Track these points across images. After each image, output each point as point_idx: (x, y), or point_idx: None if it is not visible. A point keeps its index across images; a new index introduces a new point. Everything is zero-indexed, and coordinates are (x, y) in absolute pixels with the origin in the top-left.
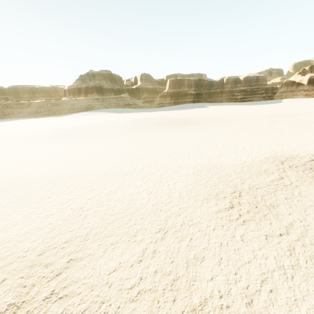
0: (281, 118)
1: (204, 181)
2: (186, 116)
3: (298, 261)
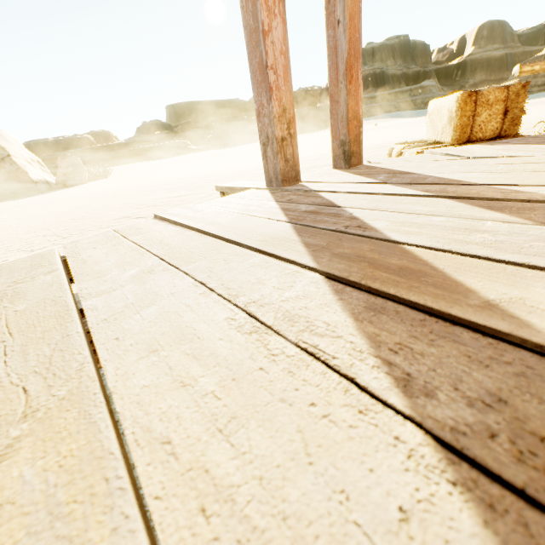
0: None
1: None
2: None
3: None
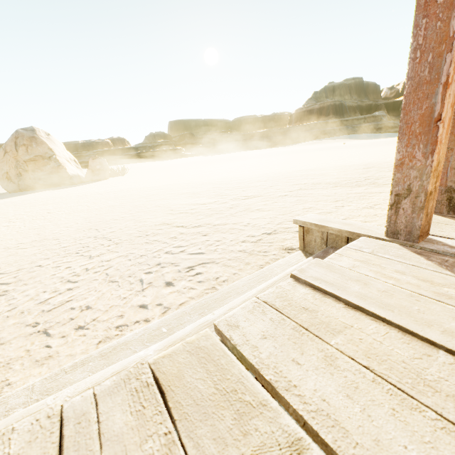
0: None
1: None
2: None
3: None
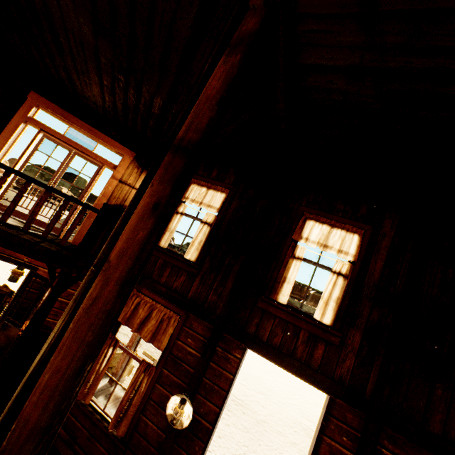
0: None
1: None
2: None
3: None
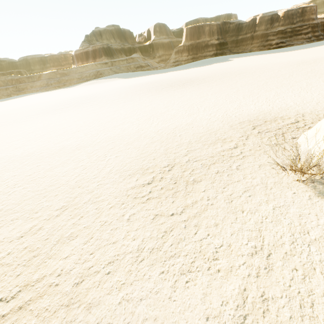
0: (309, 67)
1: (147, 154)
2: (196, 75)
3: (163, 244)
